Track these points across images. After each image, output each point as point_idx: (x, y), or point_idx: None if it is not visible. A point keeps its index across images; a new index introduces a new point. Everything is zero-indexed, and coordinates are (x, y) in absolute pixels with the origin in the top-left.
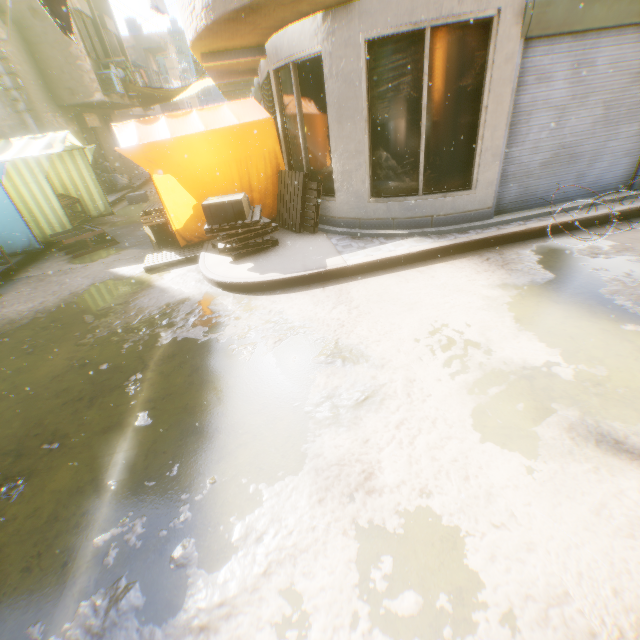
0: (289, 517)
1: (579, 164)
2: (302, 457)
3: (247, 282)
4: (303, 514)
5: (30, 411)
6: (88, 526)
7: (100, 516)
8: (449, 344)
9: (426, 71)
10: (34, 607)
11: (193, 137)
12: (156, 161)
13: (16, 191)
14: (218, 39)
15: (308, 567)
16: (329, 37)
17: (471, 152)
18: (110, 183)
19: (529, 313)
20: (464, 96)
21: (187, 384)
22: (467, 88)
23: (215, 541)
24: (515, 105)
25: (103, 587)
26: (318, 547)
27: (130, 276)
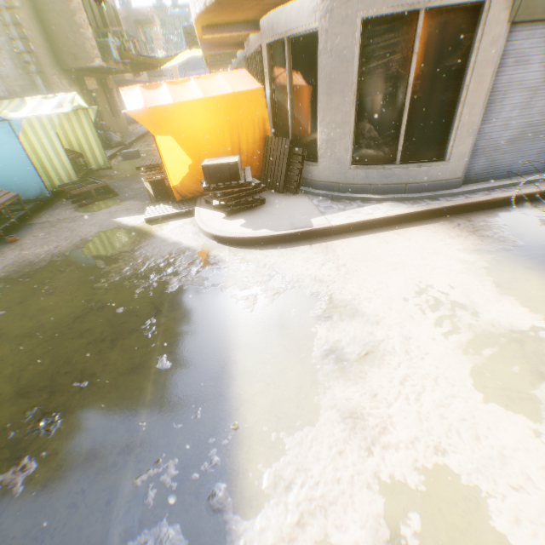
0: (313, 467)
1: (541, 141)
2: (316, 408)
3: (242, 237)
4: (326, 465)
5: (57, 349)
6: (124, 465)
7: (134, 456)
8: (436, 304)
9: (416, 50)
10: (84, 544)
11: (193, 103)
12: (159, 124)
13: (30, 145)
14: (222, 13)
15: (339, 519)
16: (327, 15)
17: (447, 127)
18: (105, 140)
19: (506, 278)
20: (448, 75)
21: (198, 331)
22: (451, 67)
23: (246, 487)
24: (492, 85)
25: (146, 528)
26: (345, 499)
27: (132, 226)
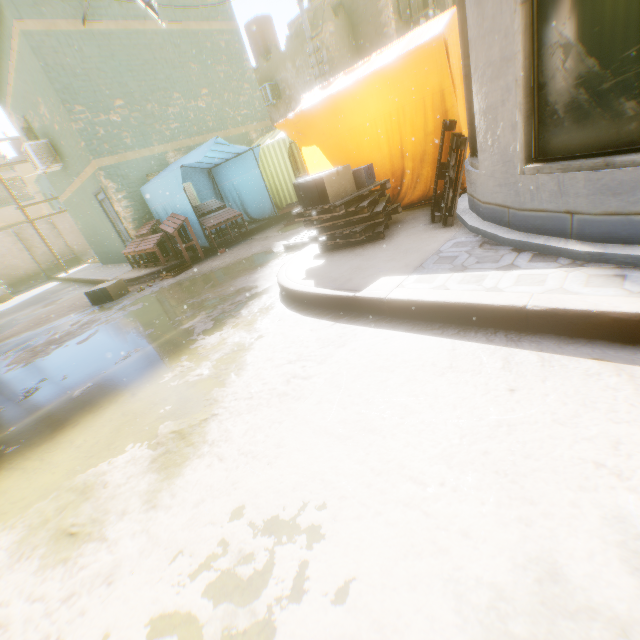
0: None
1: None
2: None
3: (282, 285)
4: None
5: (103, 345)
6: None
7: None
8: (238, 586)
9: None
10: None
11: (337, 95)
12: (304, 132)
13: (274, 168)
14: None
15: None
16: None
17: None
18: None
19: None
20: None
21: (124, 377)
22: None
23: None
24: None
25: None
26: None
27: (275, 251)
